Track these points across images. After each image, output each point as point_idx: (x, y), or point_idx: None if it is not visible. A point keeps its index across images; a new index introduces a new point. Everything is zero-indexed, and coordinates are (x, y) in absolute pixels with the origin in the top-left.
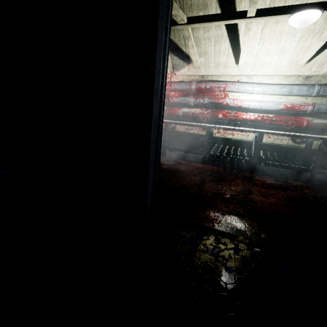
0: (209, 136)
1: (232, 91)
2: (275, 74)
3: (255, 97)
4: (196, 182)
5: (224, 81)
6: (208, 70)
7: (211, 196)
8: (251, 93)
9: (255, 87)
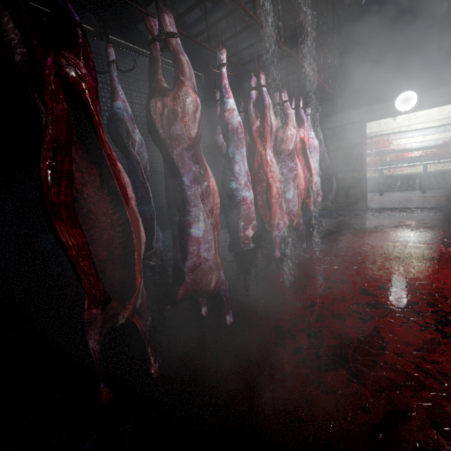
0: (382, 175)
1: (395, 139)
2: (429, 121)
3: (416, 140)
4: (381, 202)
5: (386, 134)
6: (371, 129)
7: (393, 204)
8: (412, 137)
9: (414, 133)
